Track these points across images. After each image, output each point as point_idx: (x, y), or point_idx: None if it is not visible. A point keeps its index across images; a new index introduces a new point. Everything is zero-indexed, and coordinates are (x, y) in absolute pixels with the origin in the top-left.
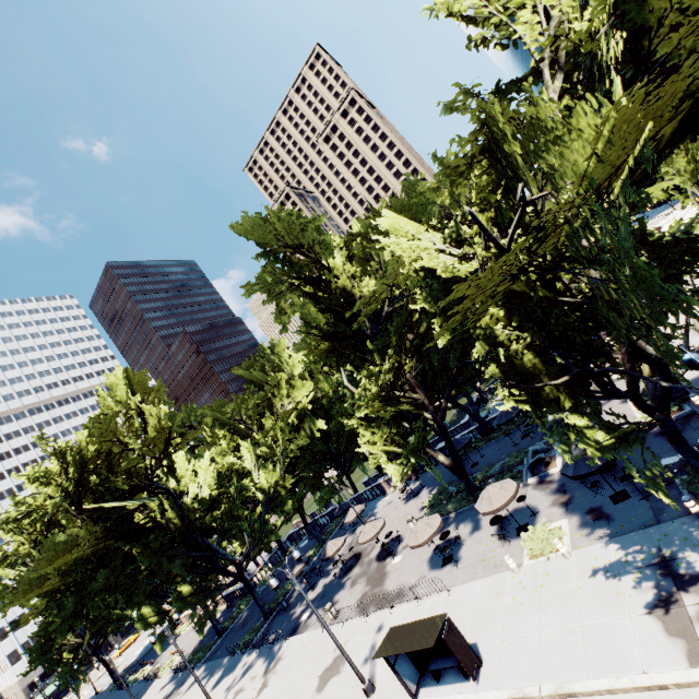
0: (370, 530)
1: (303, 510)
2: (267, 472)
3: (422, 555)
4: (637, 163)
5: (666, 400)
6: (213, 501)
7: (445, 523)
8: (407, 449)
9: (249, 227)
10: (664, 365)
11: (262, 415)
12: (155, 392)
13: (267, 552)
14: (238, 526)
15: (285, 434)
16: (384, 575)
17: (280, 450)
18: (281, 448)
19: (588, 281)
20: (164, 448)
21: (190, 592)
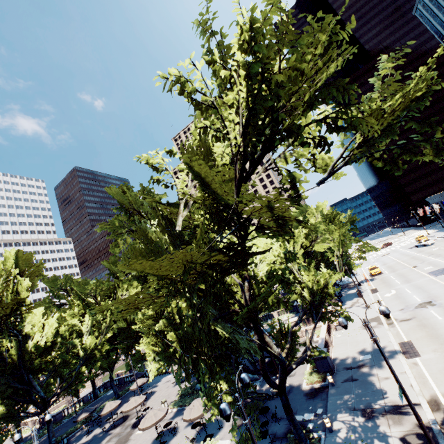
0: (132, 403)
1: (112, 369)
2: (93, 337)
3: (153, 433)
4: (213, 265)
5: (283, 382)
6: (46, 350)
7: (179, 412)
8: (162, 356)
9: (113, 192)
10: (281, 360)
11: (109, 296)
12: (34, 268)
13: (73, 395)
14: (59, 372)
15: (113, 315)
16: (127, 441)
17: (105, 325)
18: (106, 324)
19: (202, 312)
20: (11, 311)
21: (4, 413)
